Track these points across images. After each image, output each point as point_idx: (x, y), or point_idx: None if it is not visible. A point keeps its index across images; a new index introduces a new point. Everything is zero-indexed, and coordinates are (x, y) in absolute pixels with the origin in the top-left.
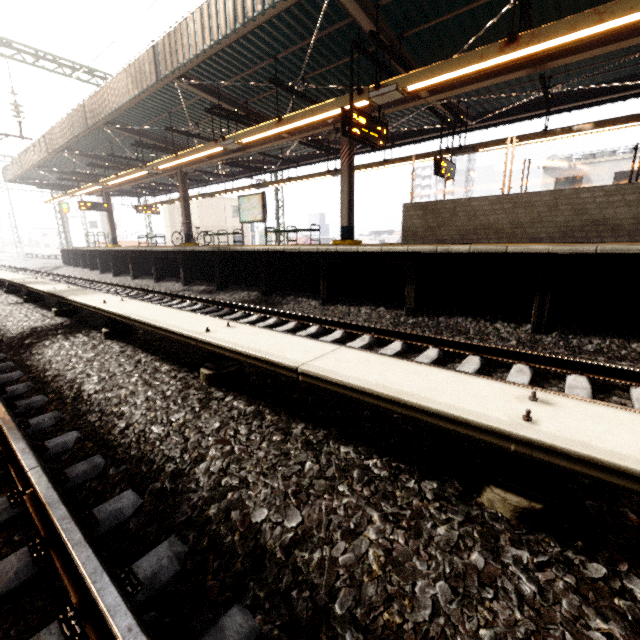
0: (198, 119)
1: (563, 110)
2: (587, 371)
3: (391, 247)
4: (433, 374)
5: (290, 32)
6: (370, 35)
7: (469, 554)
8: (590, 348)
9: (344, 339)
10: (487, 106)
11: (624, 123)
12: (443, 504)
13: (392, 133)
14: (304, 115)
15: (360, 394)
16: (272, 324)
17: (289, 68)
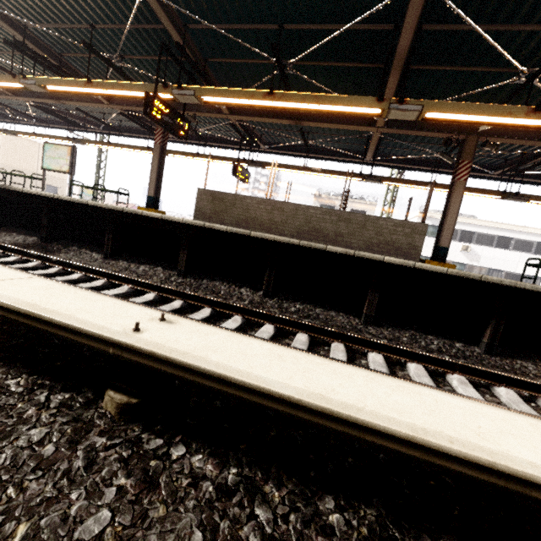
0: (0, 48)
1: (318, 158)
2: (277, 322)
3: (170, 216)
4: (102, 301)
5: (108, 10)
6: (177, 45)
7: (45, 446)
8: (293, 310)
9: (106, 288)
10: (275, 139)
11: (344, 176)
12: (62, 410)
13: (207, 134)
14: (114, 86)
15: (6, 311)
16: (31, 267)
17: (108, 42)
